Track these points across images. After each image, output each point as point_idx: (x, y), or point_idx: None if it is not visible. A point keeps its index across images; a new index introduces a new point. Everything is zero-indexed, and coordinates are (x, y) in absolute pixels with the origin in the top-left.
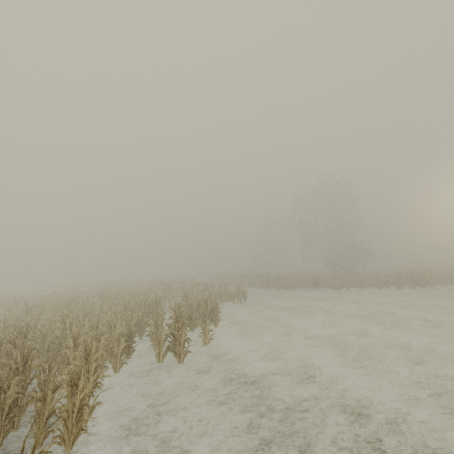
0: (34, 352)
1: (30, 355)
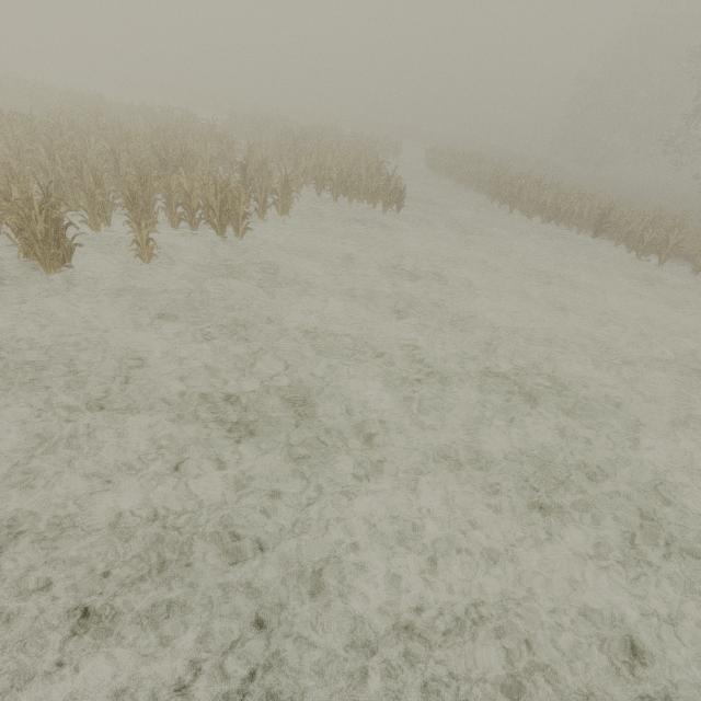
0: None
1: None
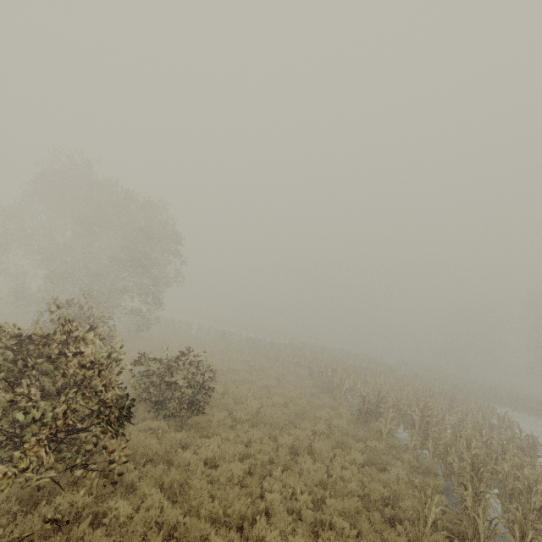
0: (494, 439)
1: (488, 439)
